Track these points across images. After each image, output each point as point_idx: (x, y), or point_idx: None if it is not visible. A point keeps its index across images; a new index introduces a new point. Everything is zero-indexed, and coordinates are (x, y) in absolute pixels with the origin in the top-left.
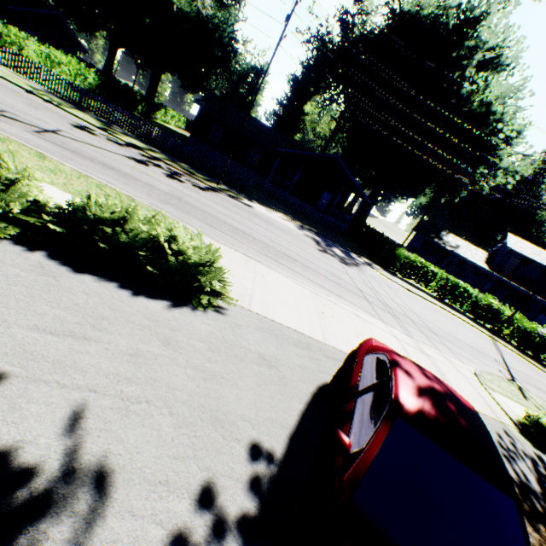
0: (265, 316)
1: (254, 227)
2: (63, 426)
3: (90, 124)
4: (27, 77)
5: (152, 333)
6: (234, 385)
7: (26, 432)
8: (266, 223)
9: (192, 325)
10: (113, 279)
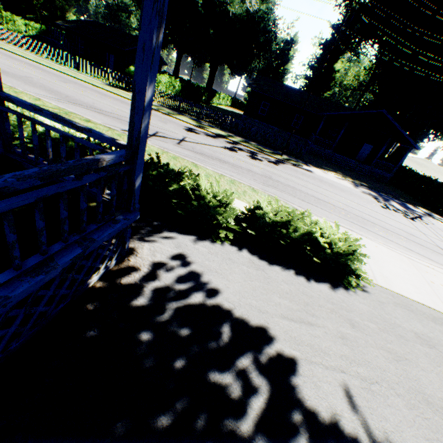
0: (392, 290)
1: (326, 193)
2: (347, 402)
3: (191, 124)
4: None
5: (338, 316)
6: (417, 366)
7: (334, 407)
8: (330, 186)
9: (354, 305)
10: (288, 266)
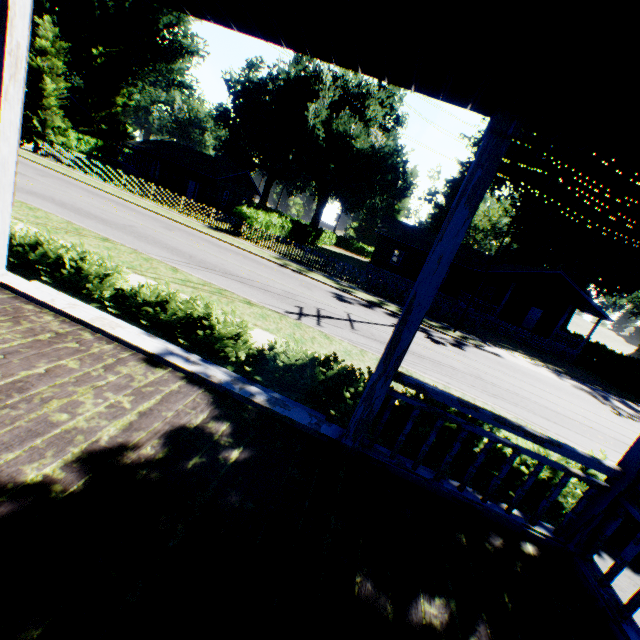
0: None
1: (549, 397)
2: None
3: (332, 287)
4: (261, 245)
5: None
6: None
7: None
8: (539, 381)
9: None
10: None
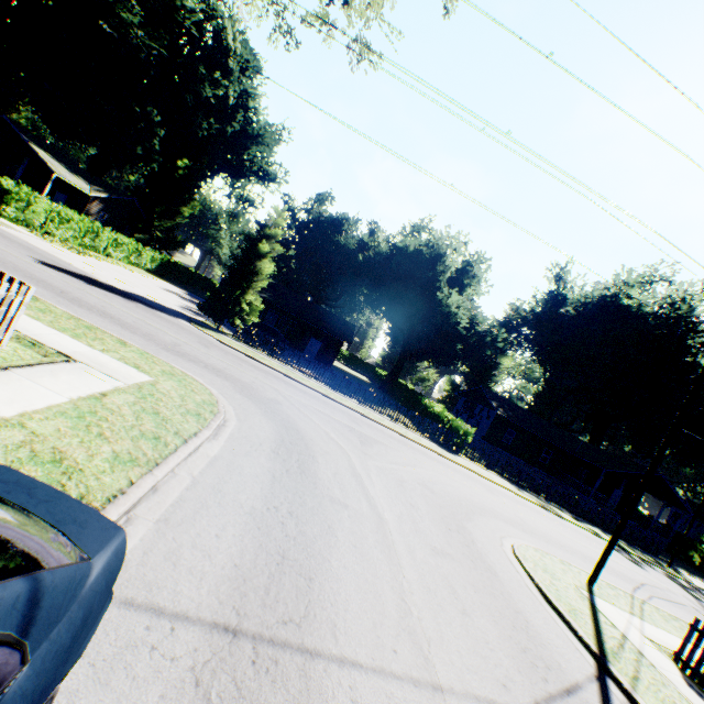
0: None
1: None
2: None
3: (587, 530)
4: (479, 463)
5: None
6: None
7: None
8: None
9: None
10: None
